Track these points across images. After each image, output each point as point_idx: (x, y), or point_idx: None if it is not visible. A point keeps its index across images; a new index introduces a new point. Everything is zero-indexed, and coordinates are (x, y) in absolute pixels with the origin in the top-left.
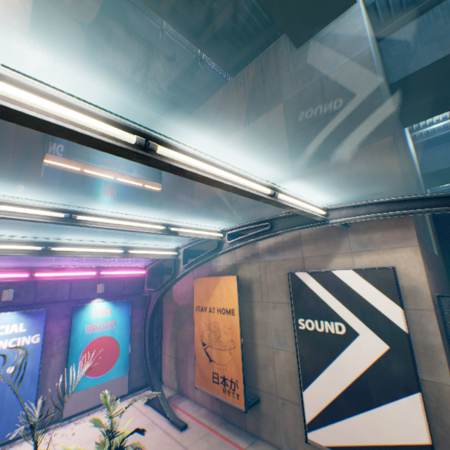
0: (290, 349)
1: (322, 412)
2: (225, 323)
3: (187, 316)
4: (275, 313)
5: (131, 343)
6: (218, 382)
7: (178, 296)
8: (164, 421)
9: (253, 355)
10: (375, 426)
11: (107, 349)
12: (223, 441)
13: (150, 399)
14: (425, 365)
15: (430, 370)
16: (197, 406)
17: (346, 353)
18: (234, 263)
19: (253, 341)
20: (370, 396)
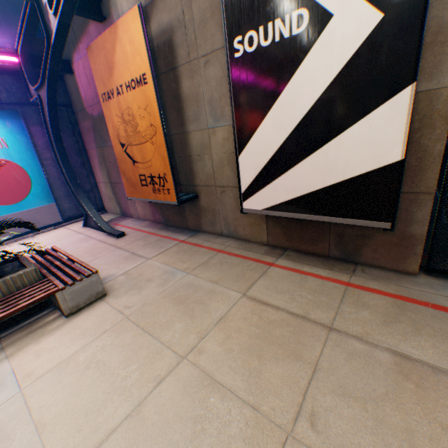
0: (230, 123)
1: (261, 174)
2: (139, 105)
3: (107, 128)
4: (208, 74)
5: (46, 171)
6: (147, 186)
7: (91, 104)
8: (101, 235)
9: (187, 149)
10: (328, 165)
11: (9, 176)
12: (162, 239)
13: (86, 222)
14: (424, 67)
15: (431, 72)
16: (141, 221)
17: (304, 68)
18: (143, 7)
19: (185, 130)
20: (329, 126)
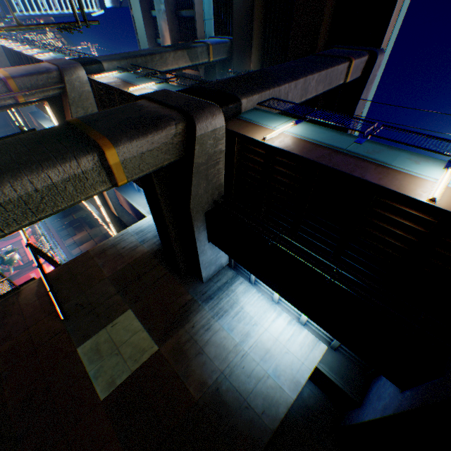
0: None
1: None
2: None
3: None
4: None
5: None
6: None
7: None
8: None
9: None
10: None
11: None
12: None
13: None
14: None
15: None
16: None
17: None
18: None
19: None
20: None
